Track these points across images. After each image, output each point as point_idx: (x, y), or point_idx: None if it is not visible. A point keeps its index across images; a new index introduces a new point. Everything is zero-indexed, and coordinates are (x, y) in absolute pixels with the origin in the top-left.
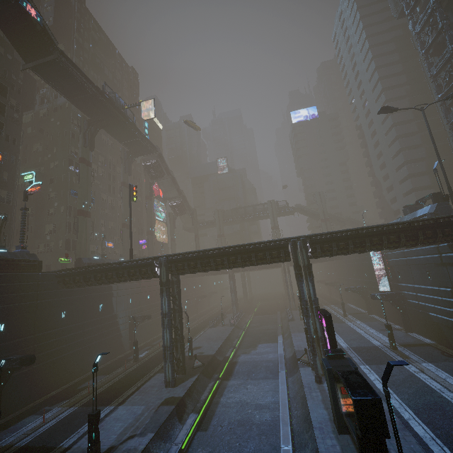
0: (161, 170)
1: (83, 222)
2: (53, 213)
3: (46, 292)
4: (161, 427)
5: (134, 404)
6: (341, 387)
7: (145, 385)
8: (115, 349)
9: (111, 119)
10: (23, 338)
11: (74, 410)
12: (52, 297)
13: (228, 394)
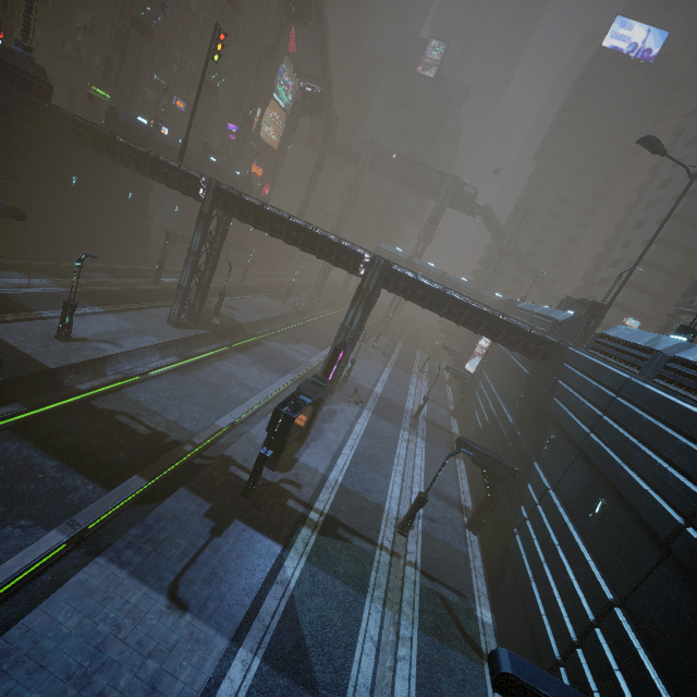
0: (307, 8)
1: (136, 44)
2: None
3: (53, 138)
4: (139, 349)
5: (126, 319)
6: None
7: (149, 310)
8: (139, 256)
9: None
10: (15, 183)
11: (64, 292)
12: (61, 149)
13: (227, 363)
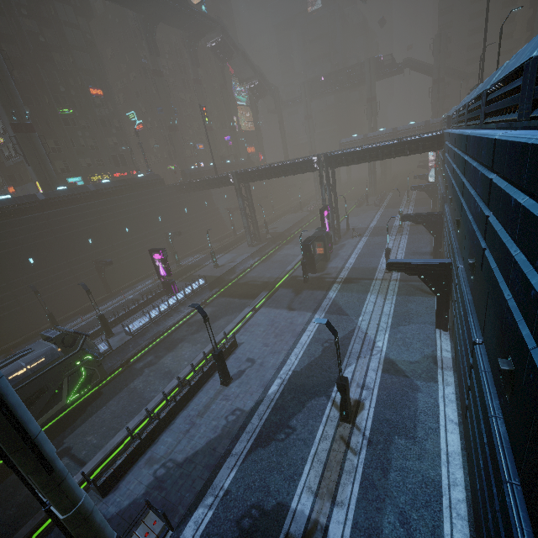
0: (228, 50)
1: (175, 137)
2: (150, 128)
3: (172, 198)
4: (243, 260)
5: (232, 253)
6: (317, 244)
7: (239, 246)
8: (222, 229)
9: (163, 10)
10: (171, 223)
11: (206, 255)
12: (176, 200)
13: (282, 251)
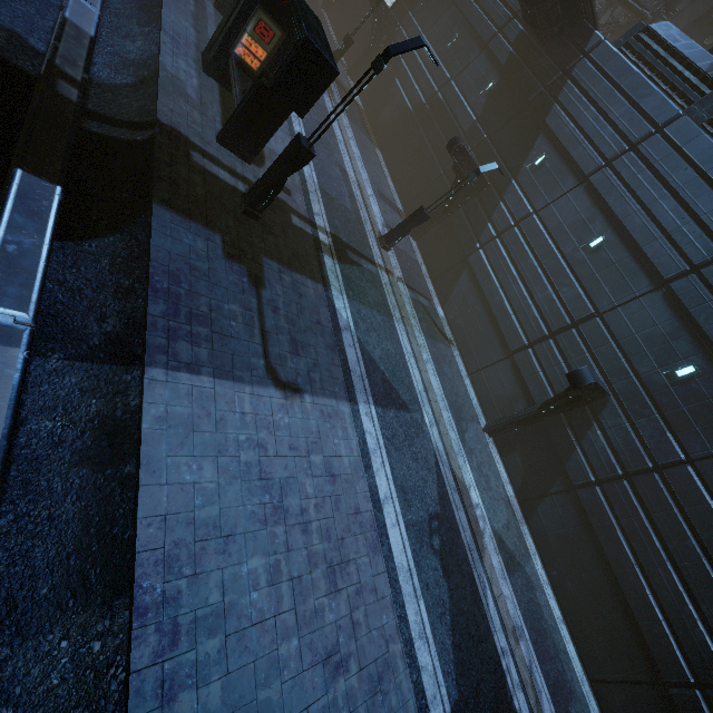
0: None
1: None
2: None
3: None
4: None
5: None
6: (262, 21)
7: None
8: None
9: None
10: None
11: None
12: None
13: None
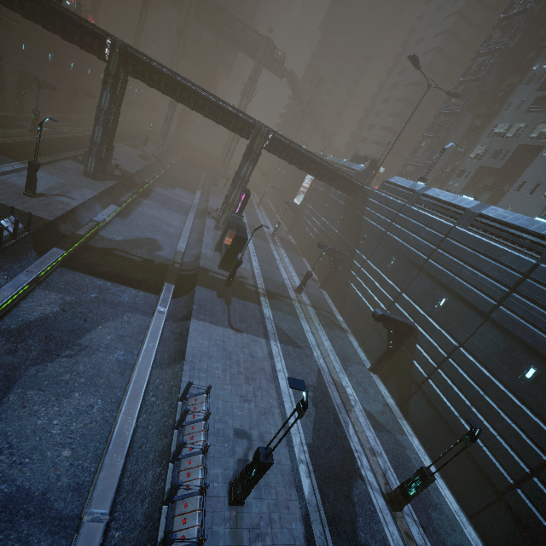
0: None
1: None
2: None
3: None
4: (88, 201)
5: (52, 174)
6: (231, 232)
7: (58, 163)
8: None
9: None
10: None
11: None
12: None
13: (143, 207)
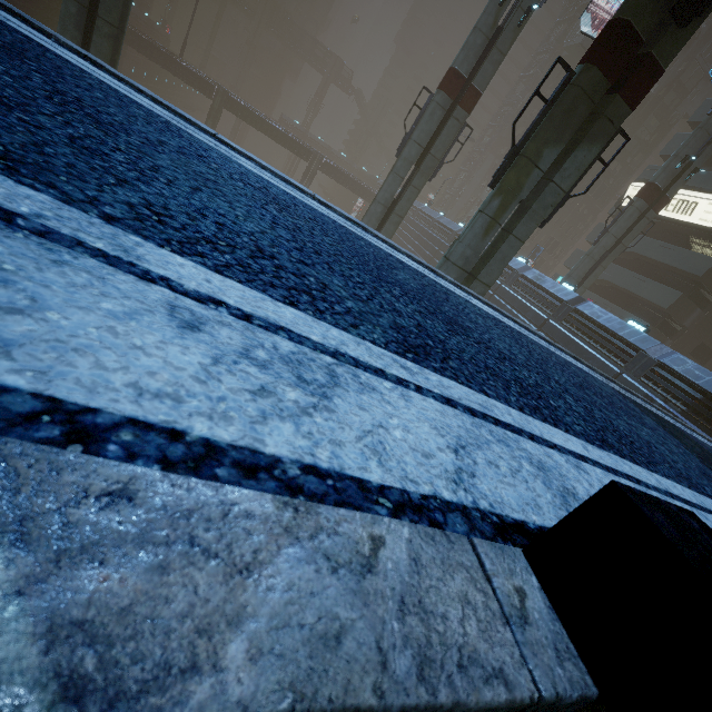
0: None
1: None
2: None
3: None
4: None
5: None
6: None
7: None
8: None
9: None
10: None
11: None
12: None
13: None
